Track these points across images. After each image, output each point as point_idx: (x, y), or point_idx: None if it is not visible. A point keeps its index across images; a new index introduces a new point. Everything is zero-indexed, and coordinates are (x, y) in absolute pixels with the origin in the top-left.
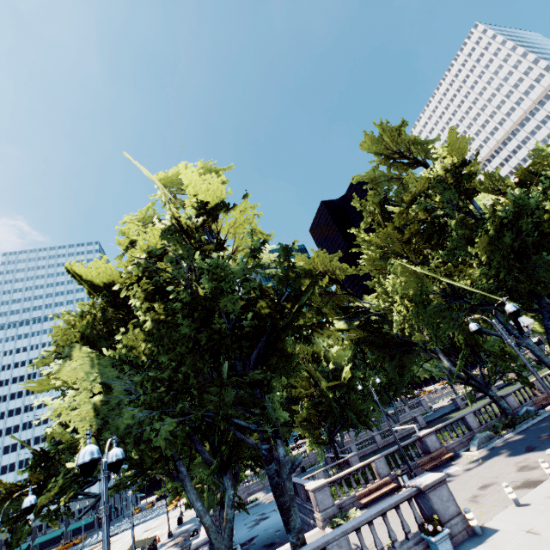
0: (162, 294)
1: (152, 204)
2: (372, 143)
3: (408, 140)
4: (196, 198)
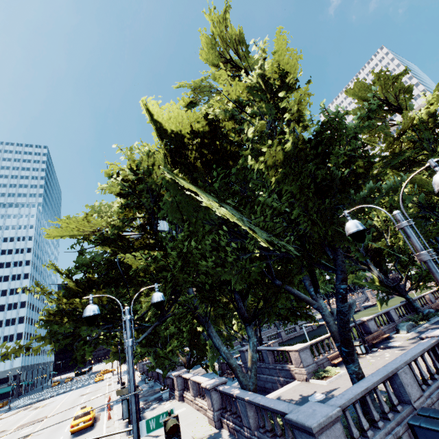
0: (222, 153)
1: (205, 77)
2: (362, 88)
3: (402, 87)
4: (278, 66)
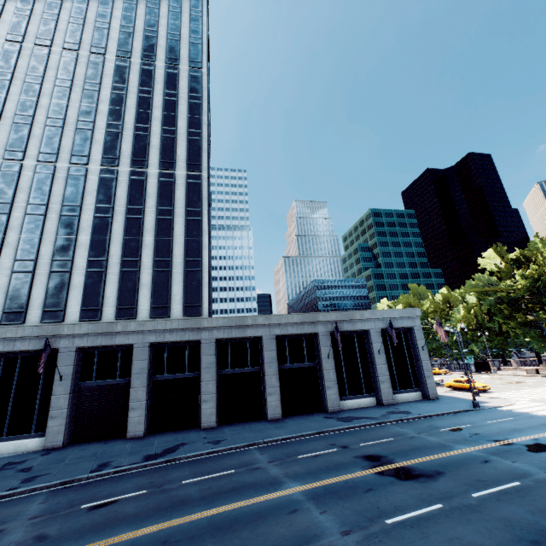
0: None
1: None
2: None
3: None
4: None
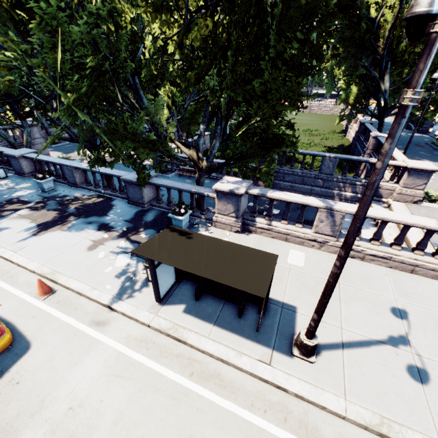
0: None
1: None
2: None
3: None
4: None
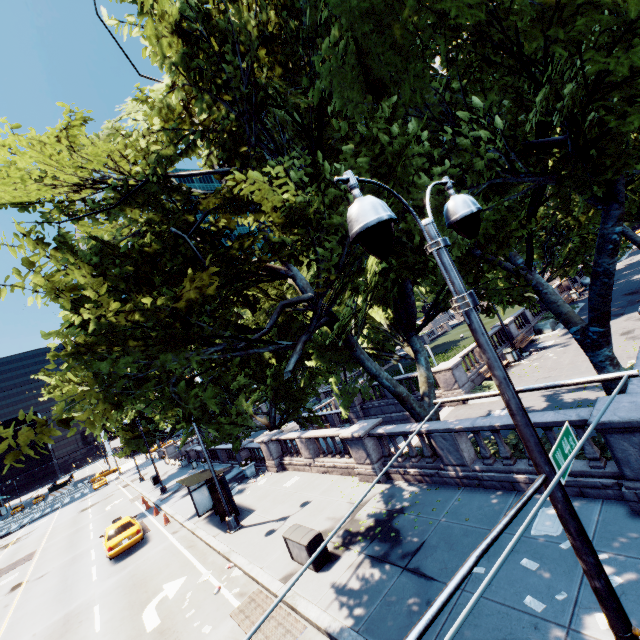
0: None
1: None
2: None
3: None
4: None
